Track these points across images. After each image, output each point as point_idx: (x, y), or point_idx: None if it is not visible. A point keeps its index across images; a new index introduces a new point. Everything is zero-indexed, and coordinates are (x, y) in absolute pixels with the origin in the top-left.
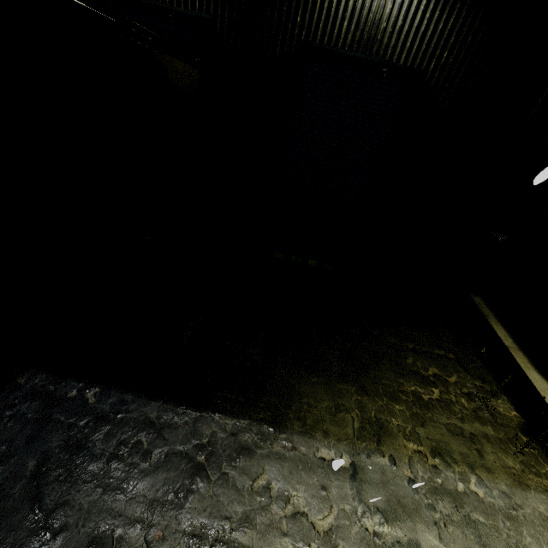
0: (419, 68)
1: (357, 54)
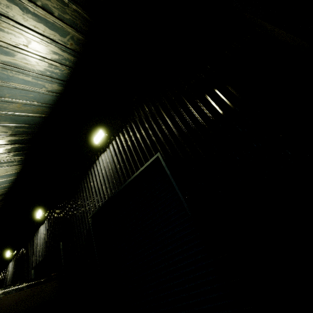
0: (151, 159)
1: (114, 193)
